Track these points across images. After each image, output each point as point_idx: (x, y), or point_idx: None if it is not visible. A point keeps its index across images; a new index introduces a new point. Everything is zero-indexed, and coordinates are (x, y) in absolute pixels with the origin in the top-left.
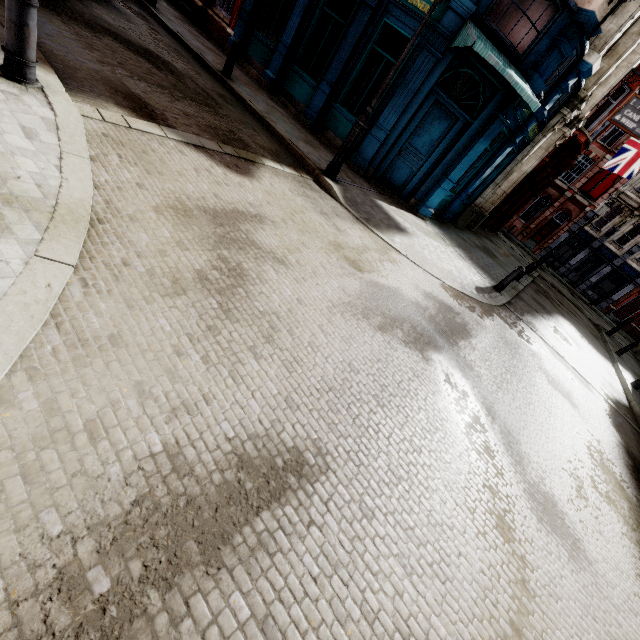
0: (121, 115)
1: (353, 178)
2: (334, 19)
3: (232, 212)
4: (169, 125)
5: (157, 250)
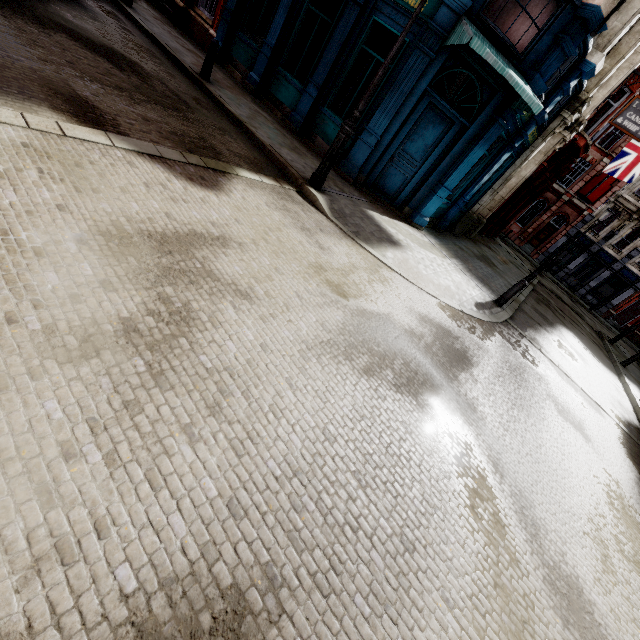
0: (55, 121)
1: (342, 187)
2: (320, 18)
3: (187, 235)
4: (120, 132)
5: (68, 295)
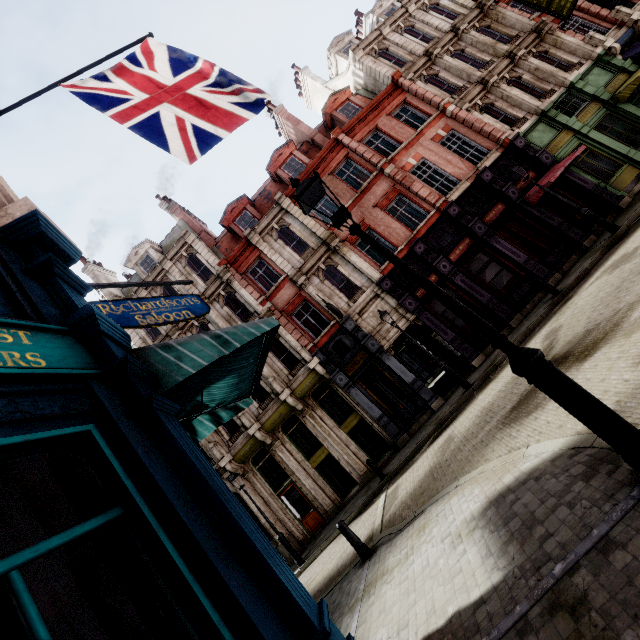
0: None
1: None
2: None
3: None
4: None
5: None
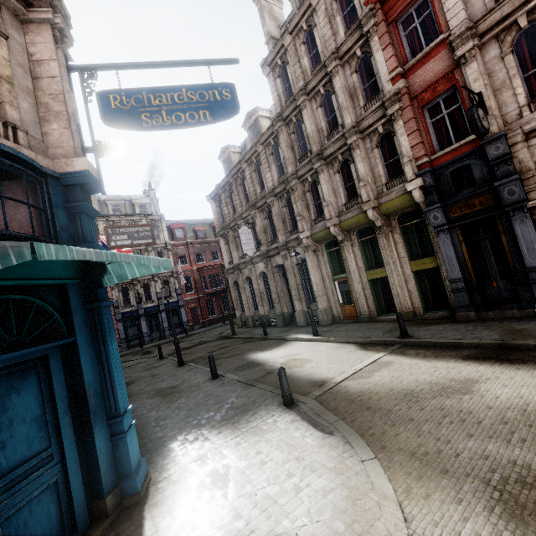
0: None
1: None
2: None
3: None
4: None
5: None
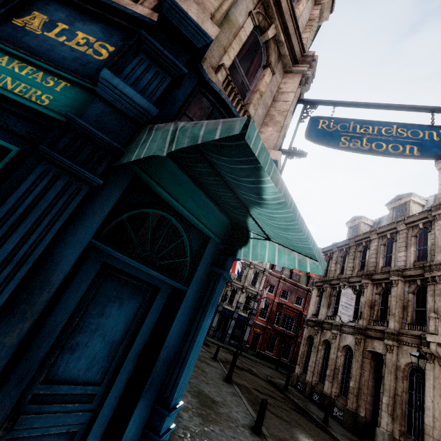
0: None
1: None
2: None
3: None
4: None
5: None
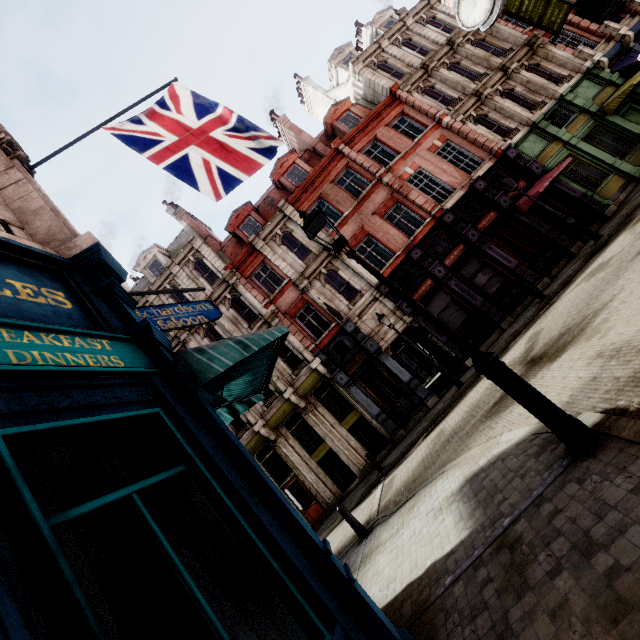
0: None
1: (493, 568)
2: None
3: None
4: None
5: None
